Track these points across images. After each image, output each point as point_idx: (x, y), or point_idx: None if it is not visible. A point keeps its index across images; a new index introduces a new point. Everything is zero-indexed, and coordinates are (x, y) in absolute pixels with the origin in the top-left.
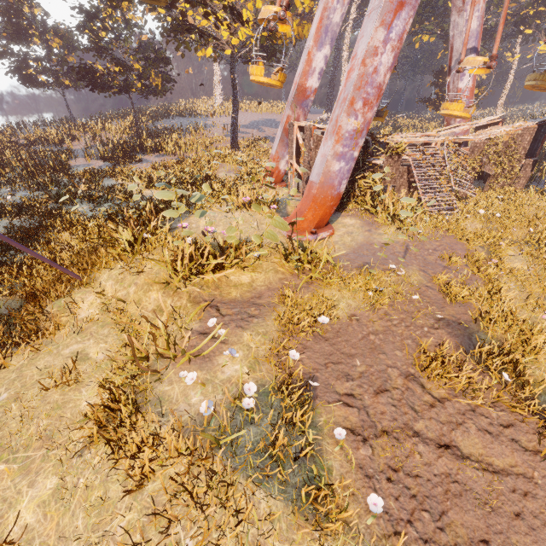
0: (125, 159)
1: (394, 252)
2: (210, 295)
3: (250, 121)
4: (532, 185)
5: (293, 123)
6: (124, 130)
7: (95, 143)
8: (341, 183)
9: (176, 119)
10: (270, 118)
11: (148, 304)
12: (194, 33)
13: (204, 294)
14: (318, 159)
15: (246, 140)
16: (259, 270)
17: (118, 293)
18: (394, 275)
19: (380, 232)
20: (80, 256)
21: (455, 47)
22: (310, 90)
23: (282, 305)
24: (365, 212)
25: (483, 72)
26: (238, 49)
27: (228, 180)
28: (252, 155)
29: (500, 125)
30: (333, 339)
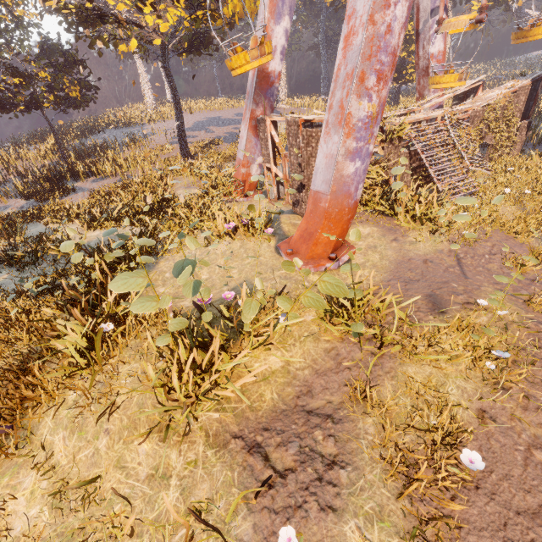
0: (54, 192)
1: (447, 268)
2: (237, 418)
3: (193, 123)
4: (525, 149)
5: (263, 118)
6: (45, 154)
7: (11, 177)
8: (357, 189)
9: (107, 133)
10: (213, 116)
11: (137, 465)
12: (110, 23)
13: (228, 421)
14: (320, 161)
15: (196, 145)
16: (290, 340)
17: (78, 455)
18: (485, 314)
19: (411, 240)
20: (3, 375)
21: (421, 6)
22: (273, 74)
23: (364, 416)
24: (377, 215)
25: (466, 29)
26: (169, 37)
27: (191, 198)
28: (210, 162)
29: (481, 89)
30: (484, 480)
